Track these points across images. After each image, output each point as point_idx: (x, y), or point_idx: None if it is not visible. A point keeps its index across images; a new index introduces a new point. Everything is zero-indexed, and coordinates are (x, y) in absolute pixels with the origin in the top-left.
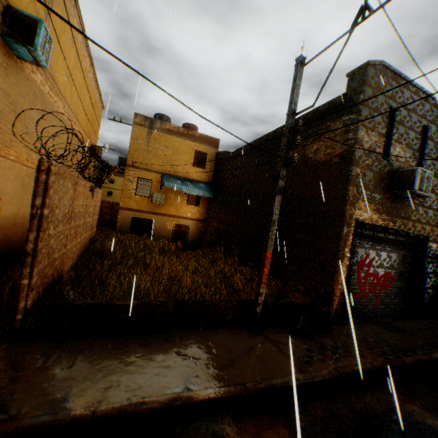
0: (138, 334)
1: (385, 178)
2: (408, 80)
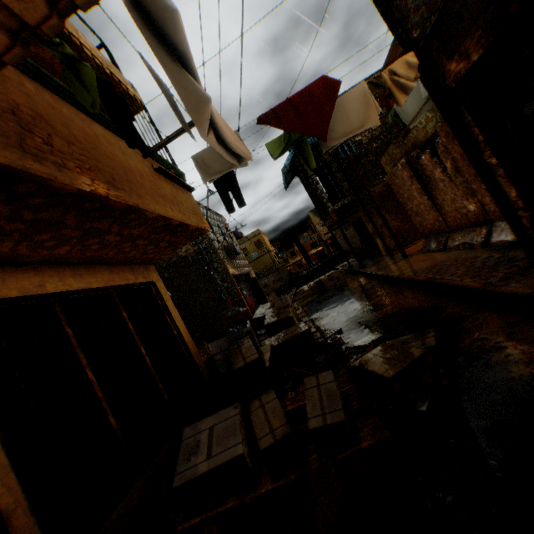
0: None
1: (225, 252)
2: (202, 205)
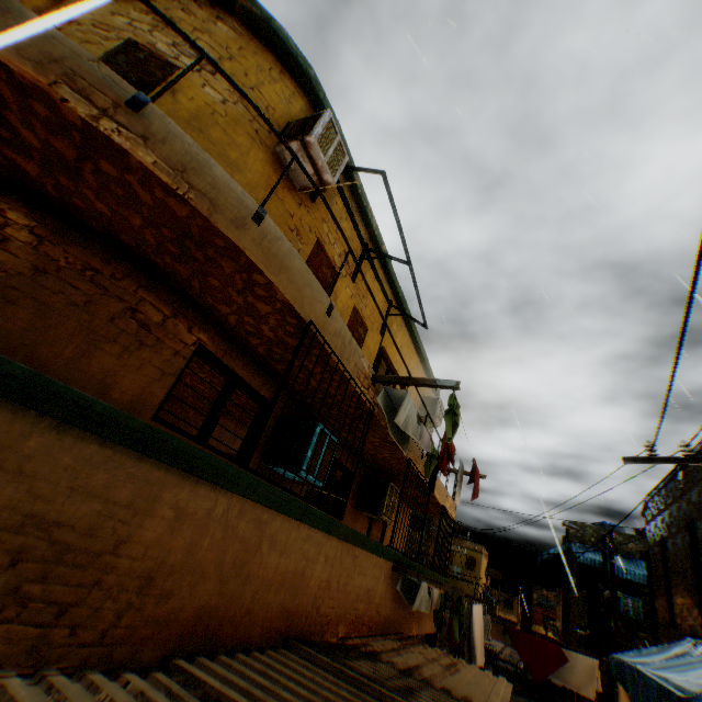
0: None
1: None
2: None
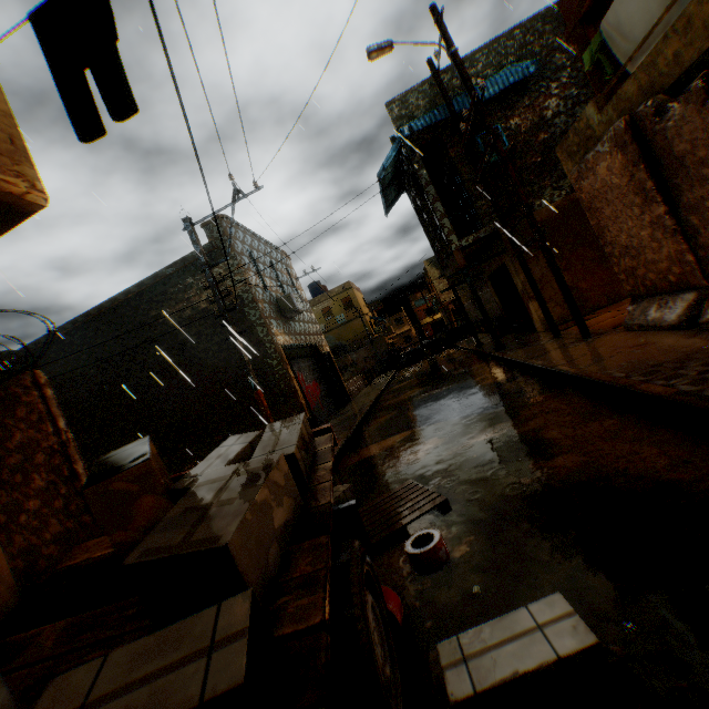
0: None
1: (276, 307)
2: (245, 227)
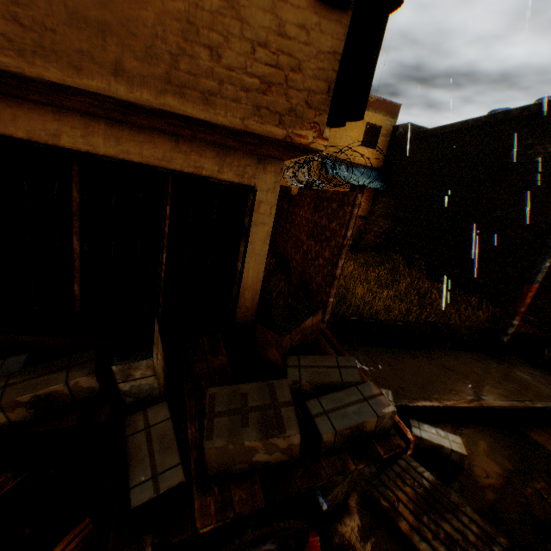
0: (399, 348)
1: None
2: None
